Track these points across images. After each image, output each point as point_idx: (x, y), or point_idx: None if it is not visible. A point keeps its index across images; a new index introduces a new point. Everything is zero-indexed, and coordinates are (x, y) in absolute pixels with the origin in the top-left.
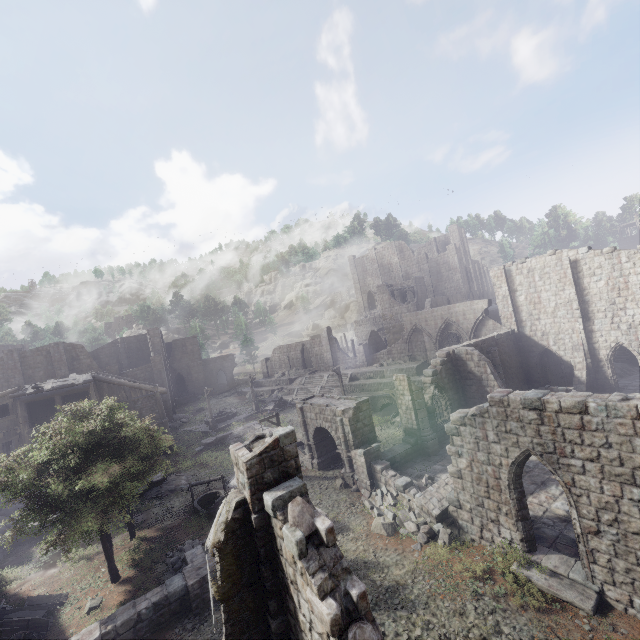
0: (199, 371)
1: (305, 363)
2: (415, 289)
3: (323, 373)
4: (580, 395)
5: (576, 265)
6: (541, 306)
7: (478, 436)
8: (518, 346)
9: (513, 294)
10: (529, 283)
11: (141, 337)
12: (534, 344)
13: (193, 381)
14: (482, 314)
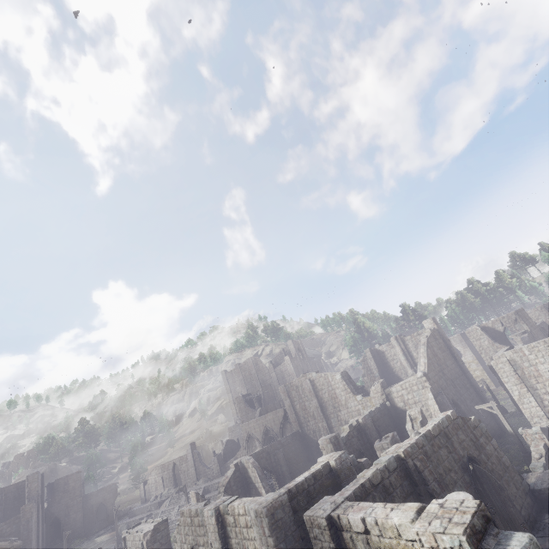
0: (78, 510)
1: (176, 481)
2: (262, 396)
3: (187, 490)
4: (202, 504)
5: (314, 383)
6: (307, 411)
7: (181, 540)
8: (304, 443)
9: (294, 404)
10: (298, 396)
11: (21, 484)
12: (312, 440)
13: (70, 523)
14: (282, 420)
